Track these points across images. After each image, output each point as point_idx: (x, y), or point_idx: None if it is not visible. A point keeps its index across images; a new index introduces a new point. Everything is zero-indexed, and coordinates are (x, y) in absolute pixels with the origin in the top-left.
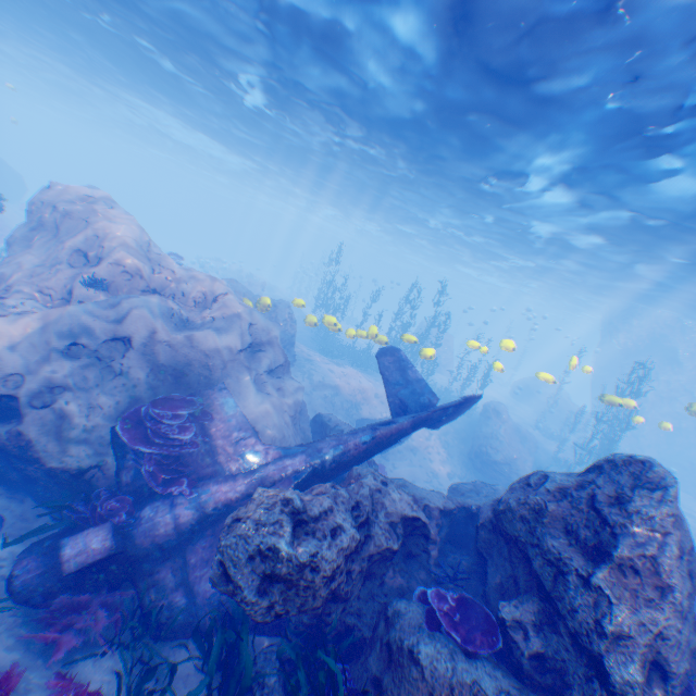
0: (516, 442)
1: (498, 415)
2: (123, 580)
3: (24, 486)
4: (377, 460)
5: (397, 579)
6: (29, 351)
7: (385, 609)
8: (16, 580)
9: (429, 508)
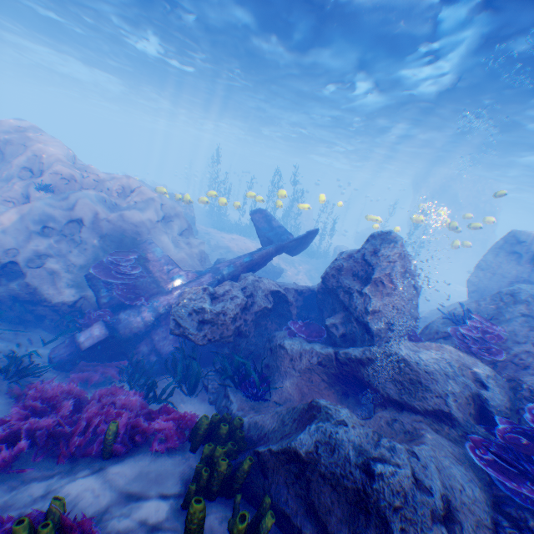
0: None
1: None
2: (117, 354)
3: (36, 323)
4: None
5: (274, 326)
6: (18, 235)
7: (268, 337)
8: (54, 359)
9: (288, 289)
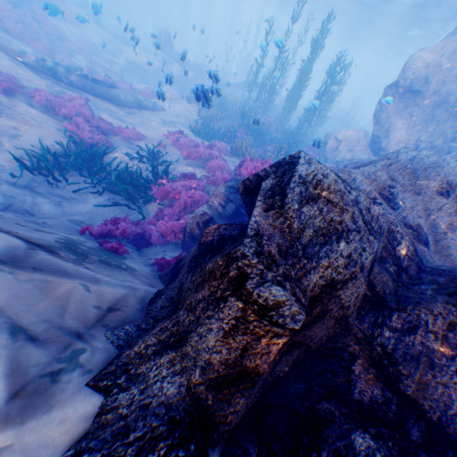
0: None
1: None
2: None
3: None
4: None
5: None
6: None
7: None
8: None
9: None
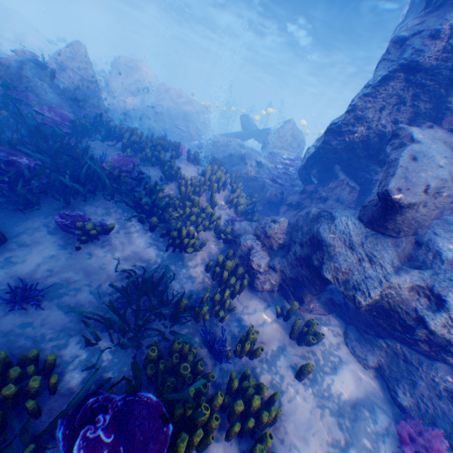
0: None
1: None
2: None
3: None
4: None
5: None
6: (140, 108)
7: None
8: None
9: (248, 147)
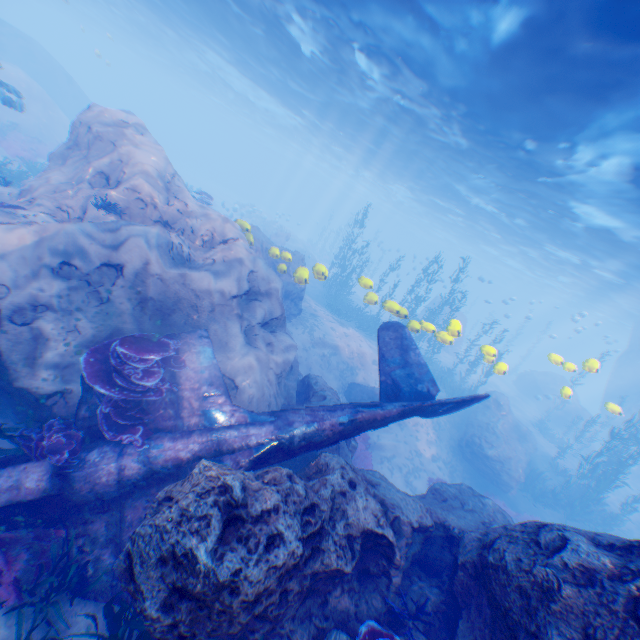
0: (512, 438)
1: (498, 407)
2: (58, 521)
3: (4, 396)
4: None
5: (345, 602)
6: (19, 264)
7: None
8: None
9: (400, 523)
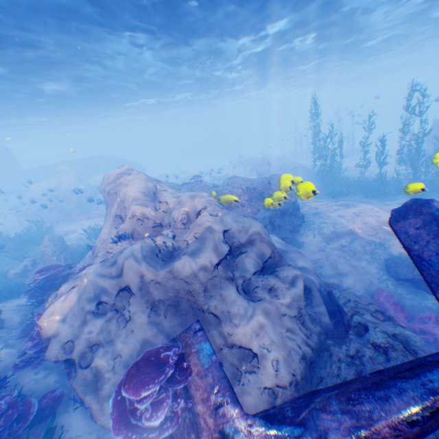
0: None
1: None
2: None
3: None
4: (436, 307)
5: None
6: (74, 320)
7: None
8: None
9: None
